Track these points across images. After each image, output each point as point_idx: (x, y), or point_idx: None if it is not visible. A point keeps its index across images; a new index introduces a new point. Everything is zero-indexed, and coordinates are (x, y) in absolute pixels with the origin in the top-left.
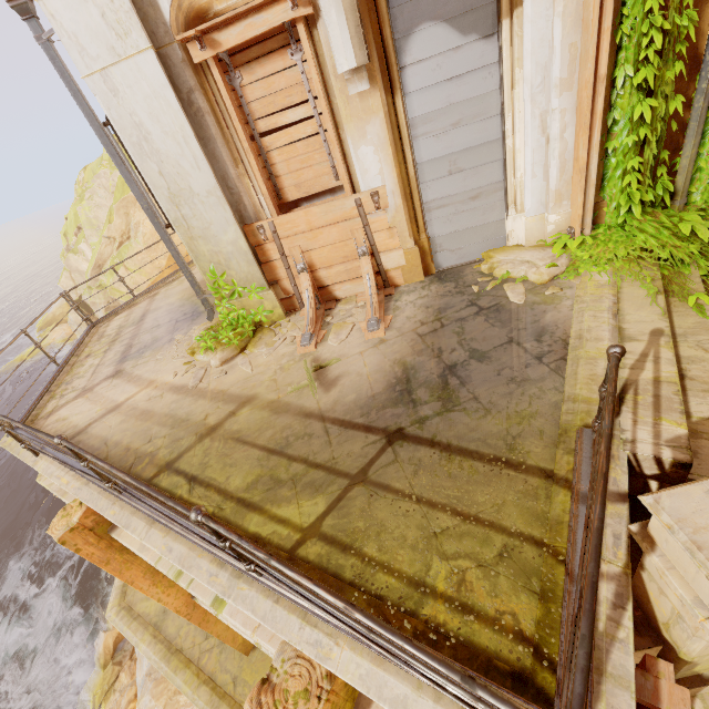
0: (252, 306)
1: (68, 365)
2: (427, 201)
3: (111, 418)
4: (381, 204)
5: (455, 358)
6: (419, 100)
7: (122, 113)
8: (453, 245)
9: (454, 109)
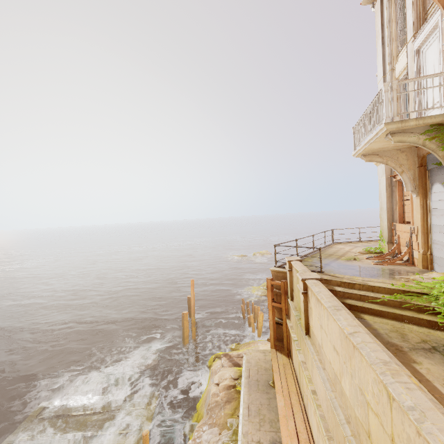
0: (383, 246)
1: (362, 242)
2: (433, 239)
3: (337, 248)
4: (415, 232)
5: (358, 269)
6: (434, 203)
7: (380, 188)
8: (439, 263)
9: (442, 210)
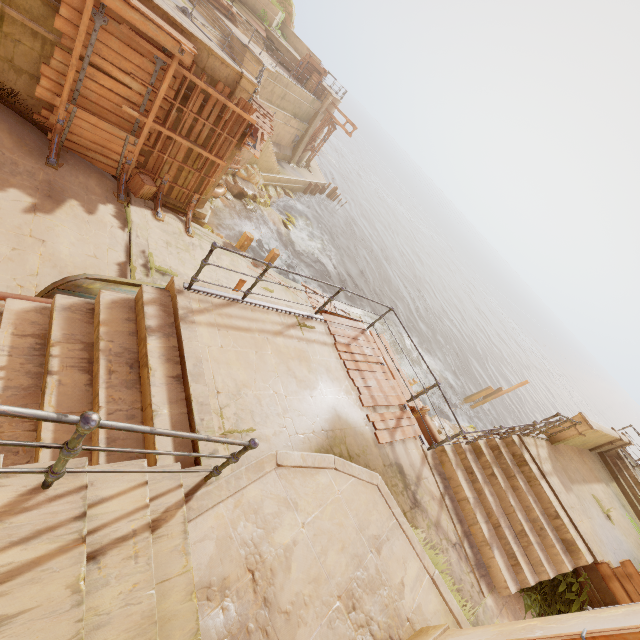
0: None
1: None
2: None
3: None
4: None
5: None
6: None
7: None
8: None
9: None
